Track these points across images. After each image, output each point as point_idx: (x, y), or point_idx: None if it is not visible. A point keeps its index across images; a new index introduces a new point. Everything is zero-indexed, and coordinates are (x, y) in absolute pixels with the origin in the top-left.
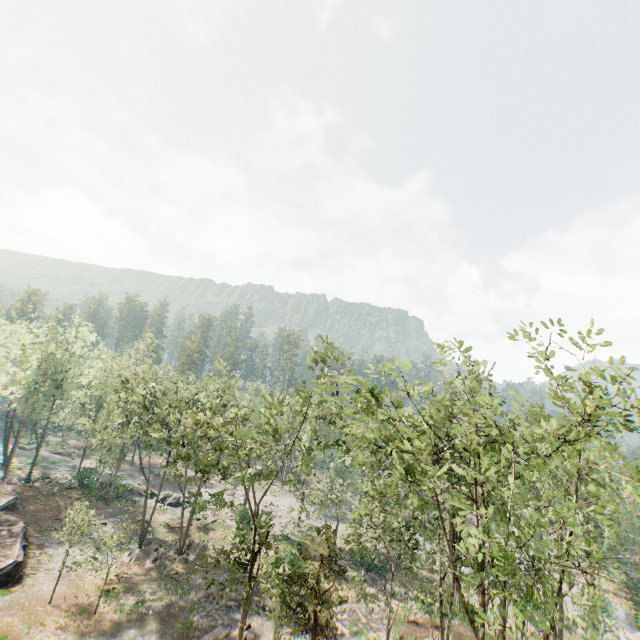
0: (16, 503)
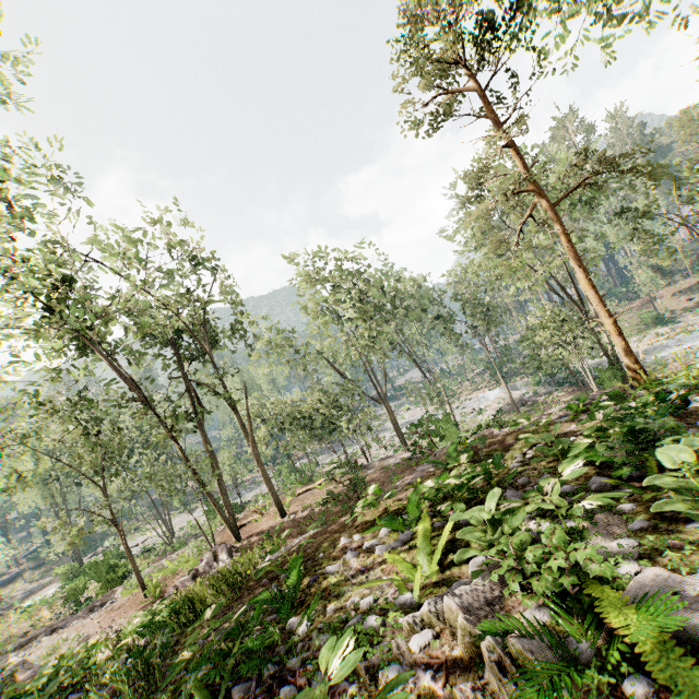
0: None
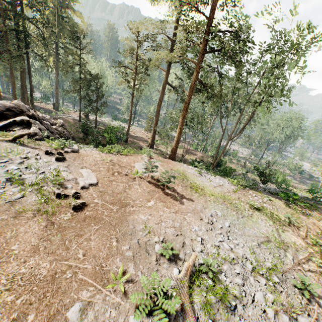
0: None
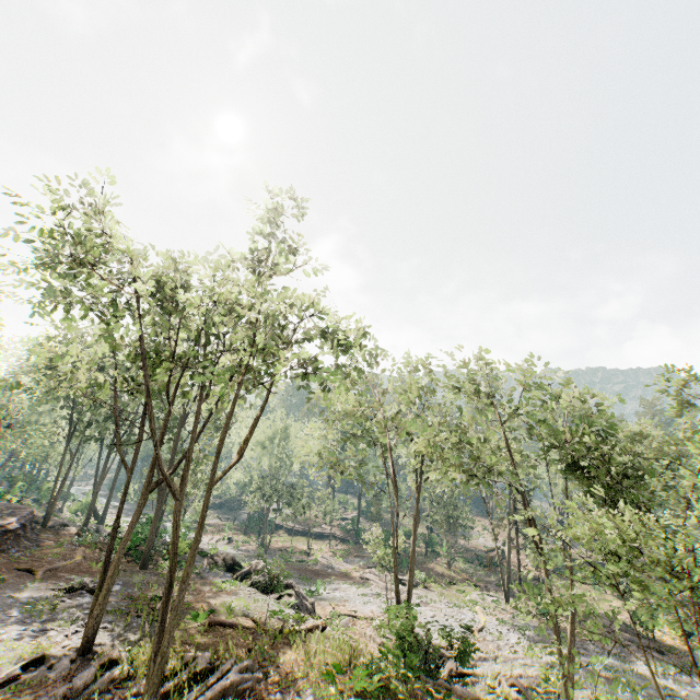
0: (6, 540)
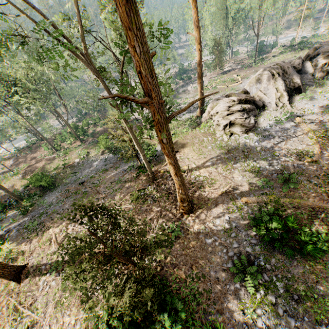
0: None
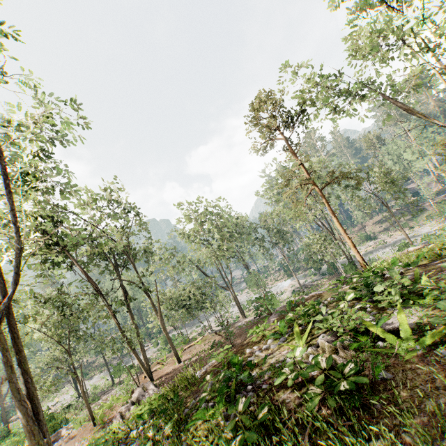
0: None
